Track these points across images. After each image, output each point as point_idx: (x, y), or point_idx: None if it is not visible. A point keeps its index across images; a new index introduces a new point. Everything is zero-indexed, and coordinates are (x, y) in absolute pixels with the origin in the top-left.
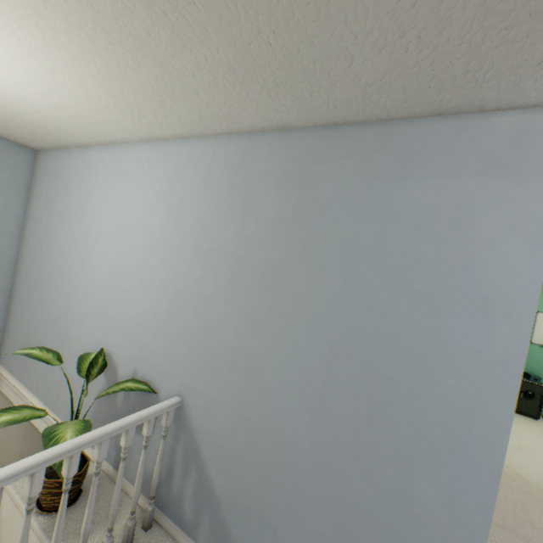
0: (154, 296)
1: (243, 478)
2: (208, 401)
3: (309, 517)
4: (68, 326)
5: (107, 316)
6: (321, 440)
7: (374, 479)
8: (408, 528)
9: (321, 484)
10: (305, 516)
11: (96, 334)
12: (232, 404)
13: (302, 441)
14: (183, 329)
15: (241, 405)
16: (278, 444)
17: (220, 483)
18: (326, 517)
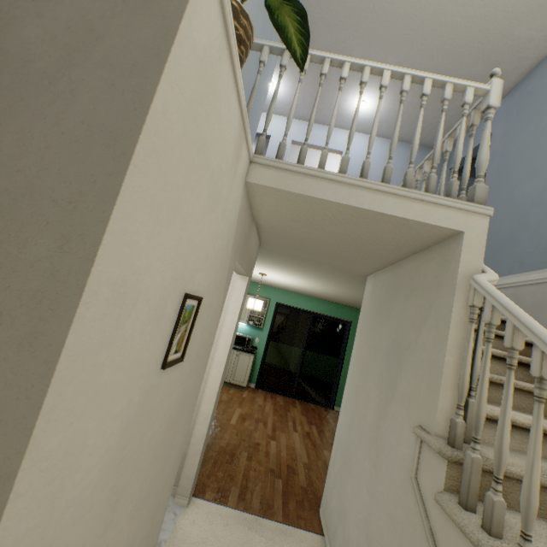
0: None
1: None
2: None
3: None
4: None
5: None
6: None
7: None
8: None
9: None
10: None
11: None
12: None
13: None
14: None
15: None
16: None
17: None
18: None
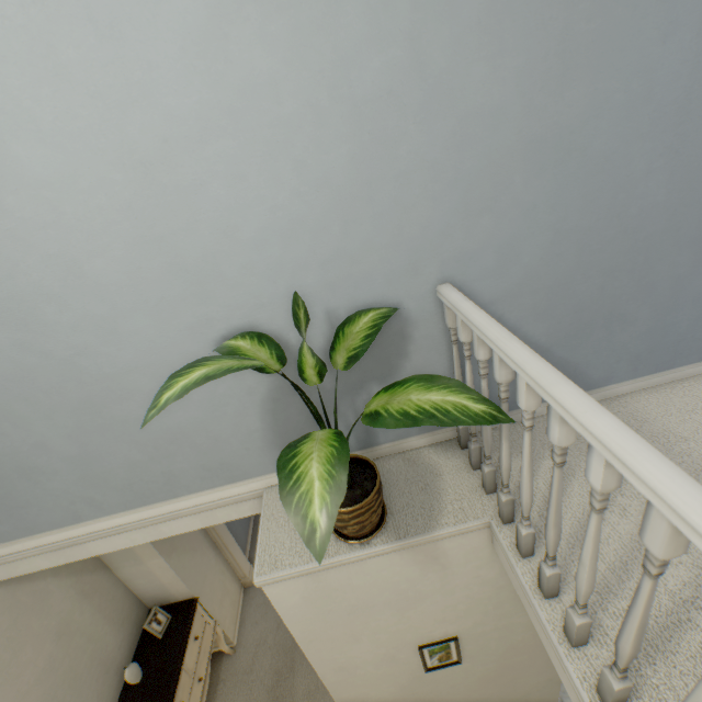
0: (301, 149)
1: (577, 301)
2: (499, 253)
3: (664, 273)
4: (75, 367)
5: (186, 274)
6: (681, 178)
7: None
8: None
9: (679, 228)
10: (659, 276)
11: (180, 325)
12: (543, 226)
13: (655, 198)
14: (409, 172)
15: (558, 218)
16: (622, 226)
17: (543, 331)
18: (684, 257)
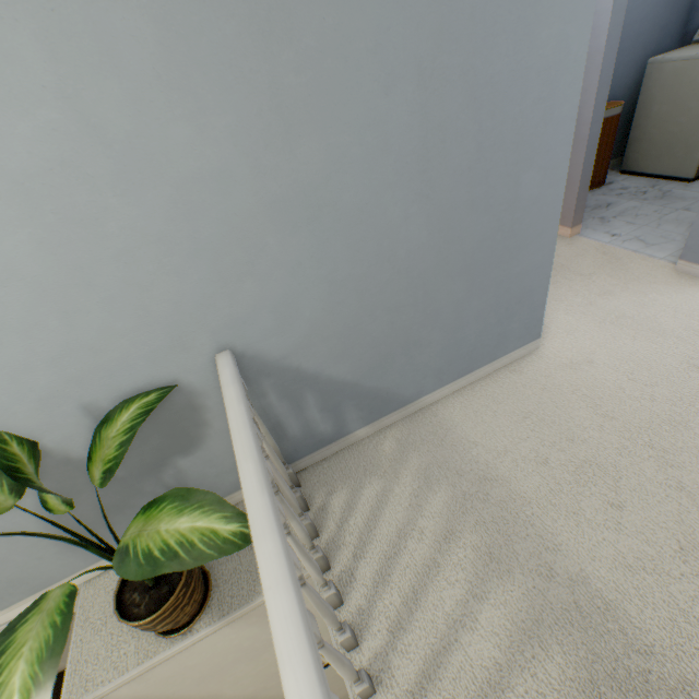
0: None
1: (371, 338)
2: (276, 312)
3: (445, 301)
4: None
5: None
6: (438, 220)
7: (491, 211)
8: (519, 226)
9: (448, 262)
10: (441, 303)
11: None
12: (316, 280)
13: (419, 240)
14: (131, 250)
15: (328, 270)
16: (395, 268)
17: (347, 370)
18: (459, 285)
